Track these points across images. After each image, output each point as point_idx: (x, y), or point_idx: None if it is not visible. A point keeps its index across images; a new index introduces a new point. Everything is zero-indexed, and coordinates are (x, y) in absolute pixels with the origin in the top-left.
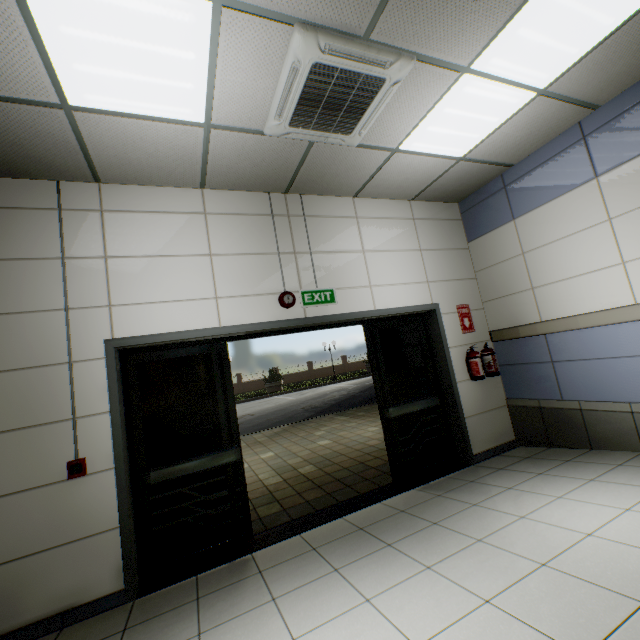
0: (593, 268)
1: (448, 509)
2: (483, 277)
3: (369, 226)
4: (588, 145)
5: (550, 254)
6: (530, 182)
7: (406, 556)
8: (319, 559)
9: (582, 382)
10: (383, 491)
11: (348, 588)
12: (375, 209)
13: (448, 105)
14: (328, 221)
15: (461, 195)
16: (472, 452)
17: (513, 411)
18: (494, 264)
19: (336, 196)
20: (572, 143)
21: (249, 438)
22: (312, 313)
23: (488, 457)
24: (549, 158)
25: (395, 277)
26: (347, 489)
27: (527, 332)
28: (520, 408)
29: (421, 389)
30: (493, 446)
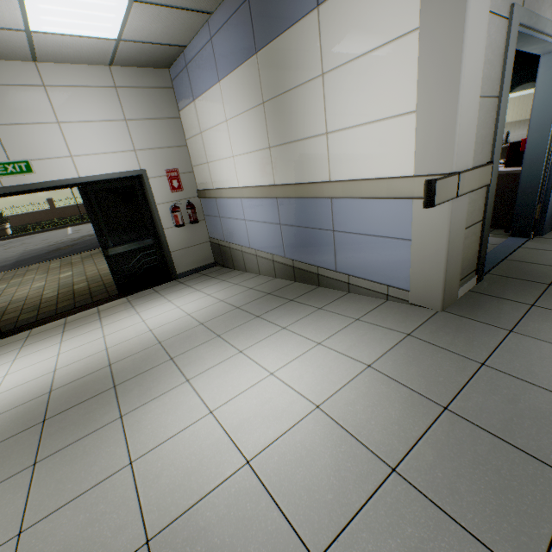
0: (225, 156)
1: (119, 310)
2: (190, 146)
3: (62, 95)
4: (214, 48)
5: (211, 138)
6: (196, 68)
7: (61, 337)
8: (22, 342)
9: (229, 232)
10: (108, 299)
11: (14, 355)
12: (67, 76)
13: (38, 3)
14: (8, 90)
15: (163, 64)
16: (177, 272)
17: (212, 245)
18: (192, 137)
19: (12, 60)
20: (208, 41)
21: (67, 260)
22: (9, 183)
23: (190, 274)
24: (201, 50)
25: (99, 147)
26: (89, 299)
27: (208, 195)
28: (214, 244)
29: (140, 234)
30: (196, 267)
